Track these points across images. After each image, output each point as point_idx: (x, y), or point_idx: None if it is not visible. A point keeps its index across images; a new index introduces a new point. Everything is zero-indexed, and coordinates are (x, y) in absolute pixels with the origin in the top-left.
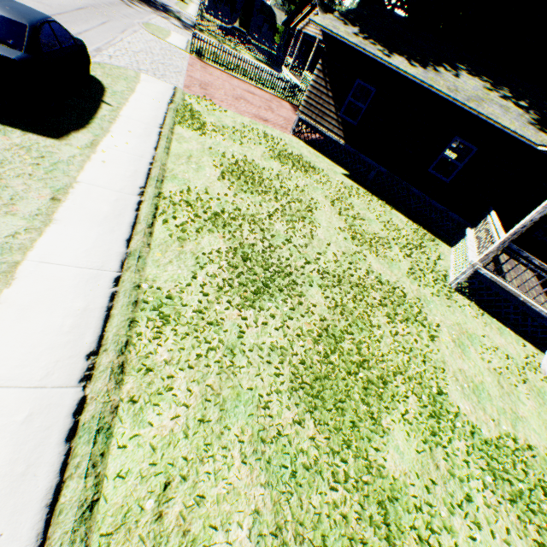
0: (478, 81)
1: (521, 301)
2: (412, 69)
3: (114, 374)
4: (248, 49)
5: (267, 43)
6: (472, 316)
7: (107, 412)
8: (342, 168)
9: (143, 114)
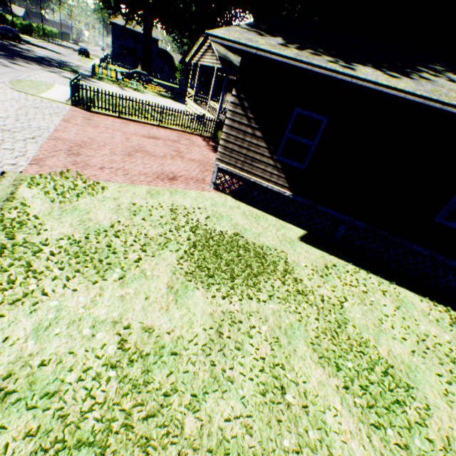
0: None
1: None
2: (398, 81)
3: None
4: (151, 88)
5: (170, 80)
6: None
7: None
8: (293, 224)
9: None
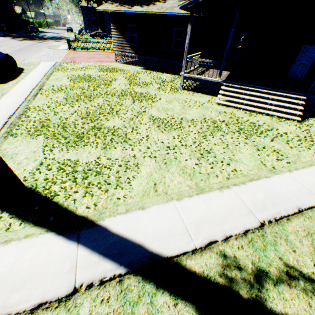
0: (176, 0)
1: (205, 80)
2: (141, 9)
3: (18, 118)
4: (105, 39)
5: None
6: (186, 95)
7: (15, 122)
8: (141, 67)
9: (39, 72)
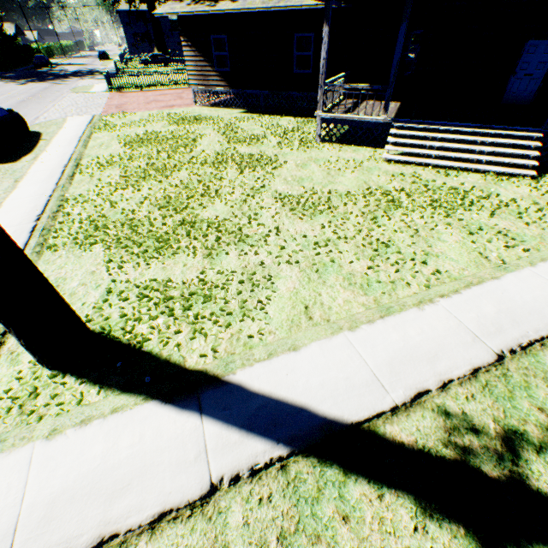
0: None
1: (360, 121)
2: (233, 5)
3: (51, 218)
4: (168, 67)
5: None
6: (328, 151)
7: (48, 226)
8: (241, 110)
9: (68, 136)
